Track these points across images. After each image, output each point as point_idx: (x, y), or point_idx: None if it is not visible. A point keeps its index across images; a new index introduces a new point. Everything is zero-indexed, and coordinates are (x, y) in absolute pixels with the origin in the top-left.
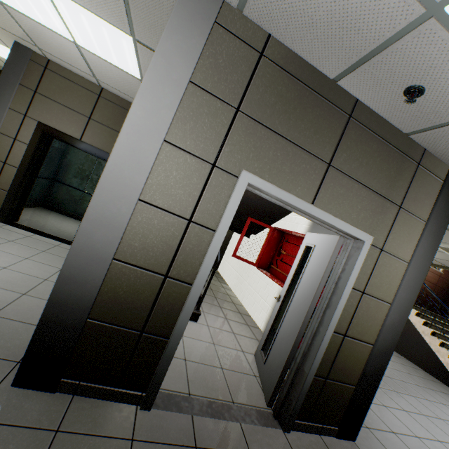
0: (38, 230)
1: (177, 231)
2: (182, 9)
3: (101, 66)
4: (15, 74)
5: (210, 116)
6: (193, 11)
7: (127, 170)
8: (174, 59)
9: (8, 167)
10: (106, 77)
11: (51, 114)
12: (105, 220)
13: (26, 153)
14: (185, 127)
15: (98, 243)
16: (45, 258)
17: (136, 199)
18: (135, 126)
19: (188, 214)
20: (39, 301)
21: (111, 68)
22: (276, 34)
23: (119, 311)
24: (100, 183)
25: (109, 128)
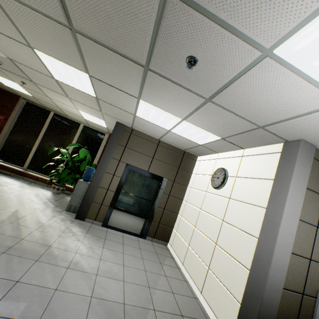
0: (120, 228)
1: (305, 266)
2: (301, 156)
3: (175, 137)
4: (116, 138)
5: (313, 201)
6: (305, 156)
7: (285, 238)
8: (299, 179)
9: (109, 191)
10: (171, 139)
11: (133, 158)
12: (278, 267)
13: (119, 183)
14: (304, 209)
15: (276, 281)
16: (147, 255)
17: (290, 253)
18: (287, 215)
19: (309, 256)
20: (182, 297)
21: (182, 138)
22: None
23: (284, 318)
24: (276, 247)
25: (163, 162)
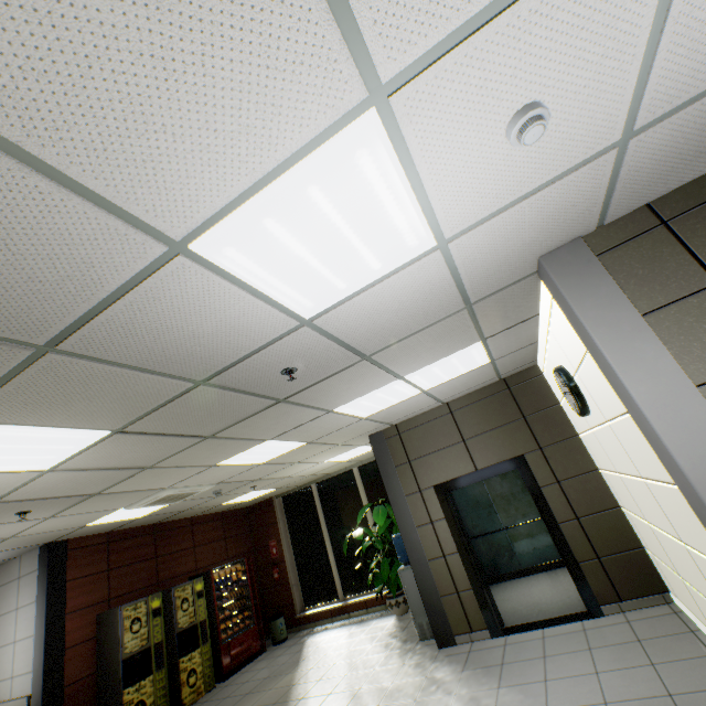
0: (534, 620)
1: None
2: (565, 282)
3: (446, 387)
4: (386, 461)
5: (700, 318)
6: (573, 273)
7: (704, 452)
8: (608, 318)
9: (449, 558)
10: (451, 391)
11: (434, 469)
12: None
13: (450, 529)
14: (693, 354)
15: None
16: (608, 658)
17: None
18: (654, 403)
19: None
20: None
21: (456, 380)
22: (652, 198)
23: None
24: (699, 491)
25: (486, 432)
